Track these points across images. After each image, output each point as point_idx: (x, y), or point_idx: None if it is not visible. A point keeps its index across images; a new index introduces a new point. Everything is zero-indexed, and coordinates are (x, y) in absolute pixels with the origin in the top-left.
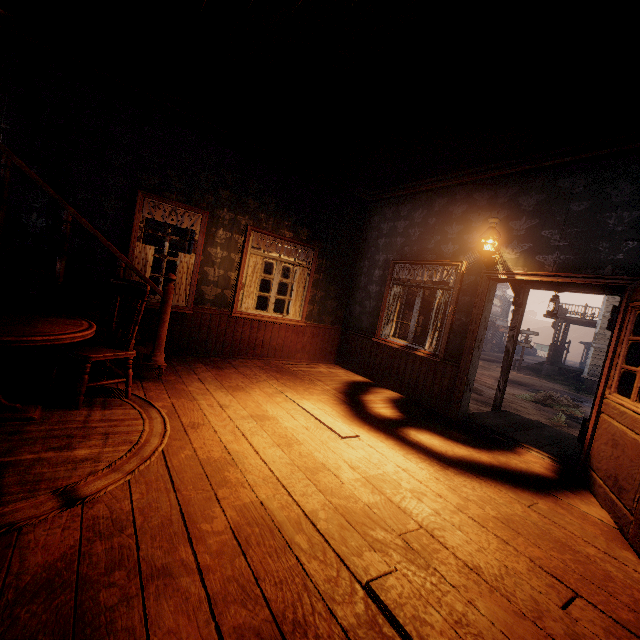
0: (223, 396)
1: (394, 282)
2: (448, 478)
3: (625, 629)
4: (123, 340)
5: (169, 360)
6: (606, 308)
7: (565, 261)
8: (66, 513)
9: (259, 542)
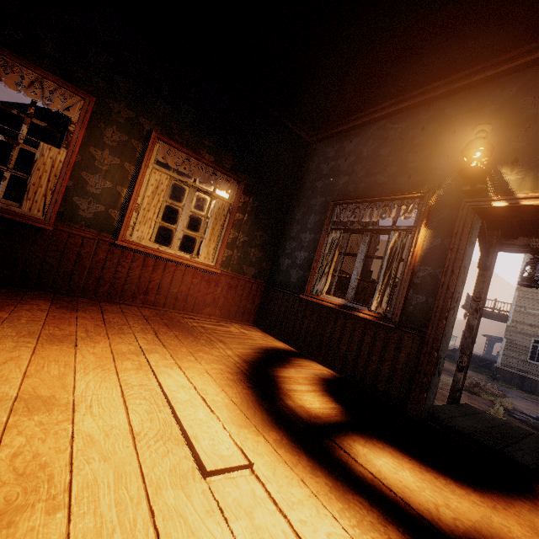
0: (2, 349)
1: (333, 226)
2: None
3: None
4: None
5: None
6: (517, 303)
7: None
8: None
9: None
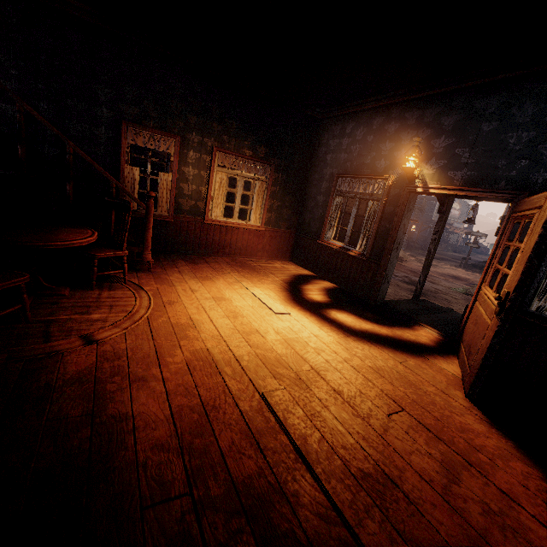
0: (194, 284)
1: (337, 193)
2: (346, 342)
3: (423, 427)
4: (119, 243)
5: (158, 257)
6: None
7: (470, 177)
8: (87, 348)
9: (201, 369)
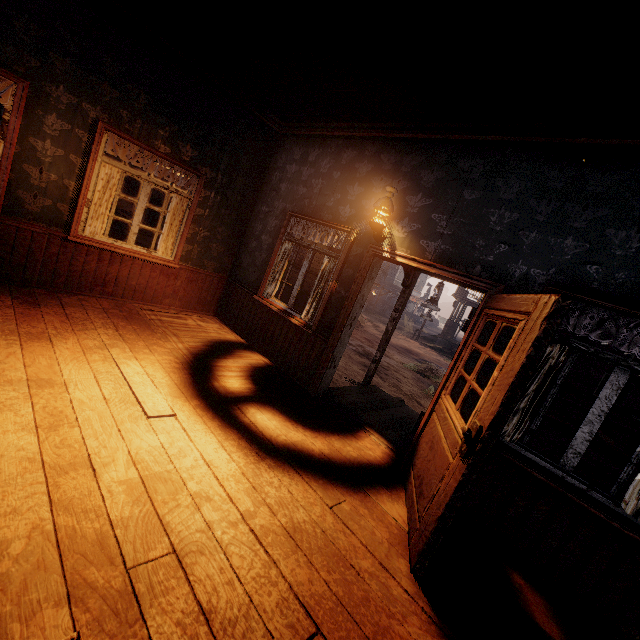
0: (1, 347)
1: (287, 237)
2: (256, 474)
3: None
4: None
5: None
6: None
7: (444, 252)
8: None
9: None
